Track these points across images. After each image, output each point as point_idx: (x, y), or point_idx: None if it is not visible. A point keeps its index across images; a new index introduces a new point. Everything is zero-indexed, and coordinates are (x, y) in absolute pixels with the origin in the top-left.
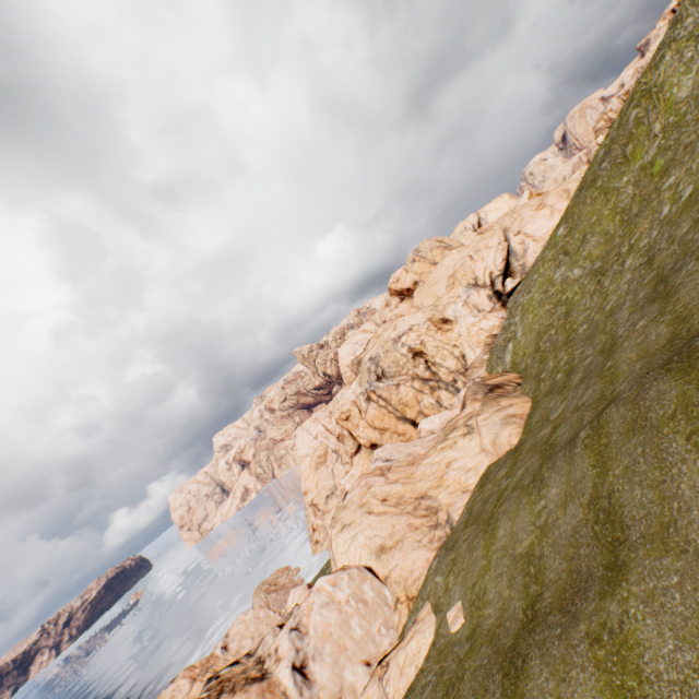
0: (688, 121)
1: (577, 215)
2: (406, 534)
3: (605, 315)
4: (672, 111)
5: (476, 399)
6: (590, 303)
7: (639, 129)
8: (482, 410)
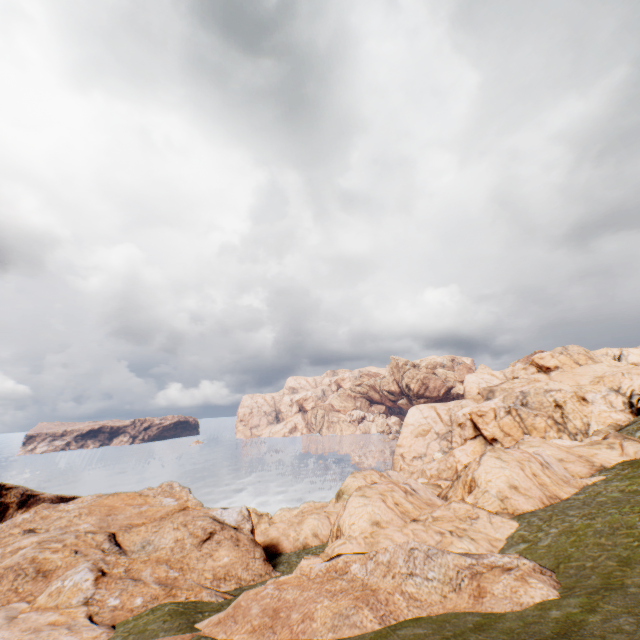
0: None
1: None
2: (575, 461)
3: None
4: None
5: (617, 438)
6: None
7: None
8: (627, 440)
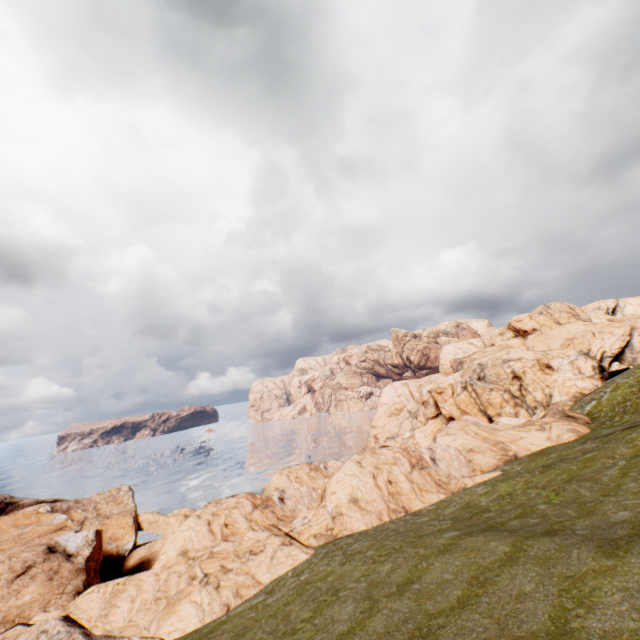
0: None
1: None
2: (487, 450)
3: None
4: None
5: (554, 417)
6: None
7: None
8: (557, 420)
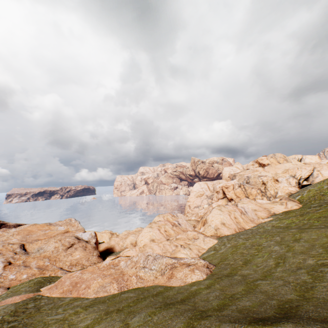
0: None
1: None
2: (262, 211)
3: None
4: None
5: (286, 200)
6: None
7: None
8: (289, 201)
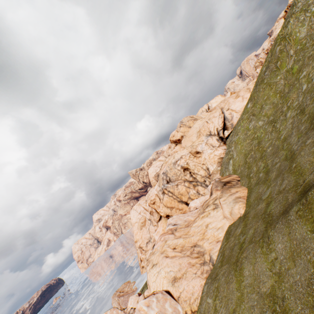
0: (307, 46)
1: (256, 97)
2: (188, 269)
3: (281, 141)
4: (298, 43)
5: (217, 189)
6: (270, 136)
7: (282, 54)
8: (221, 195)
